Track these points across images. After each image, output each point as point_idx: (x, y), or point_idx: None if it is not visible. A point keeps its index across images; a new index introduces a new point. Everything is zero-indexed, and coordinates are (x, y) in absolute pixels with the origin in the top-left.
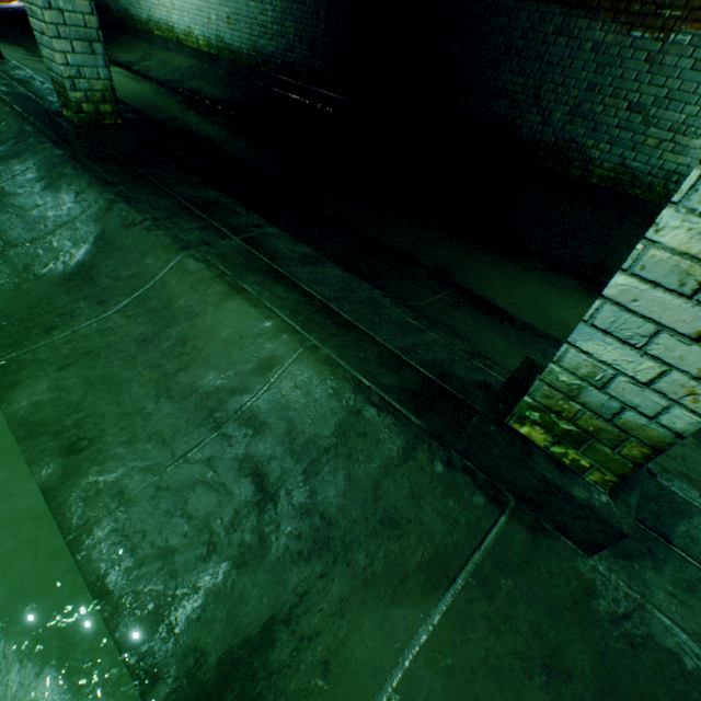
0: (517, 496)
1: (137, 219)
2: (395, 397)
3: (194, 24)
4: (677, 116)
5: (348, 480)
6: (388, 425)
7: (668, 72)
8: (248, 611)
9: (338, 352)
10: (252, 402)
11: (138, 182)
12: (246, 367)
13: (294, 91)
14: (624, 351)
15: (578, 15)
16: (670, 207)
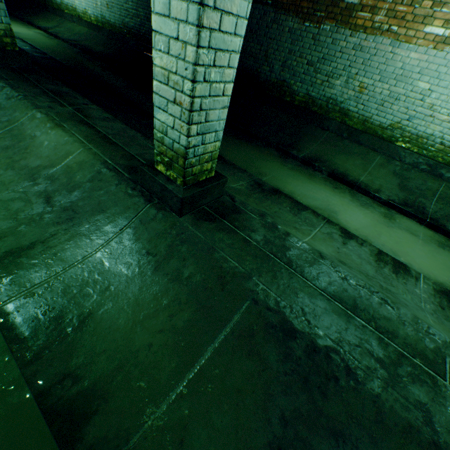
0: (158, 199)
1: (15, 95)
2: (122, 168)
3: (88, 7)
4: (328, 68)
5: (89, 198)
6: (112, 176)
7: (322, 45)
8: (26, 239)
9: (102, 151)
10: (54, 171)
11: (22, 80)
12: (55, 157)
13: (145, 50)
14: (165, 115)
15: (281, 13)
16: (154, 50)
